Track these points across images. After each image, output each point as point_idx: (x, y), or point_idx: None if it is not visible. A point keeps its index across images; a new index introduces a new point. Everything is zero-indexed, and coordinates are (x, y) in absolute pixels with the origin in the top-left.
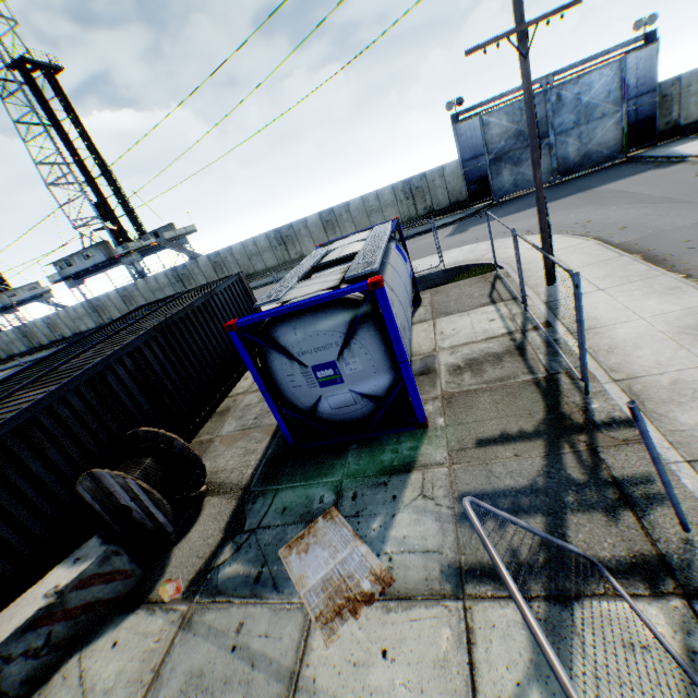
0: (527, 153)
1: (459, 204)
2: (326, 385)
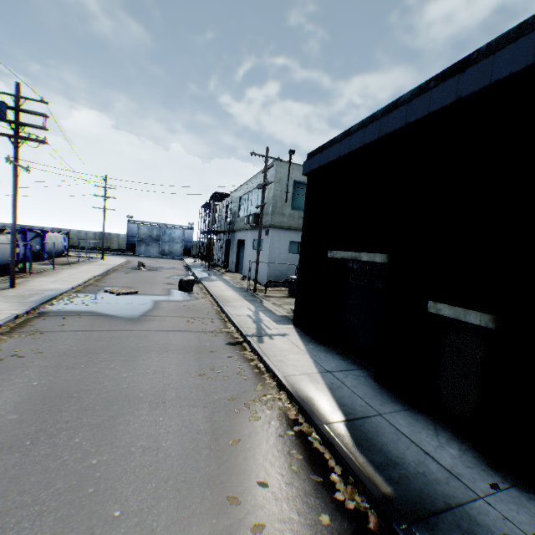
0: (152, 243)
1: (122, 250)
2: None
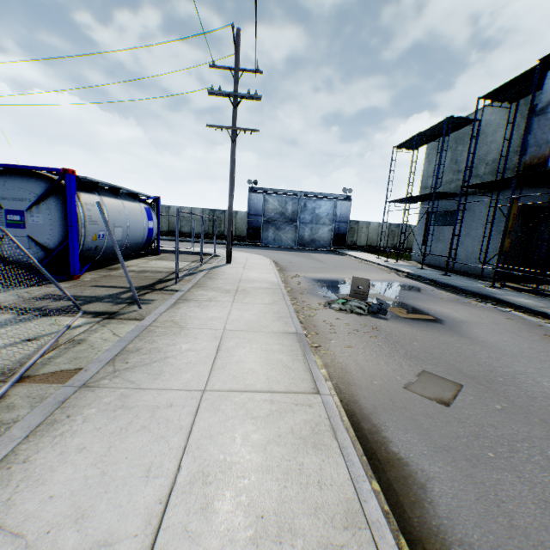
0: (284, 225)
1: (241, 238)
2: (13, 227)
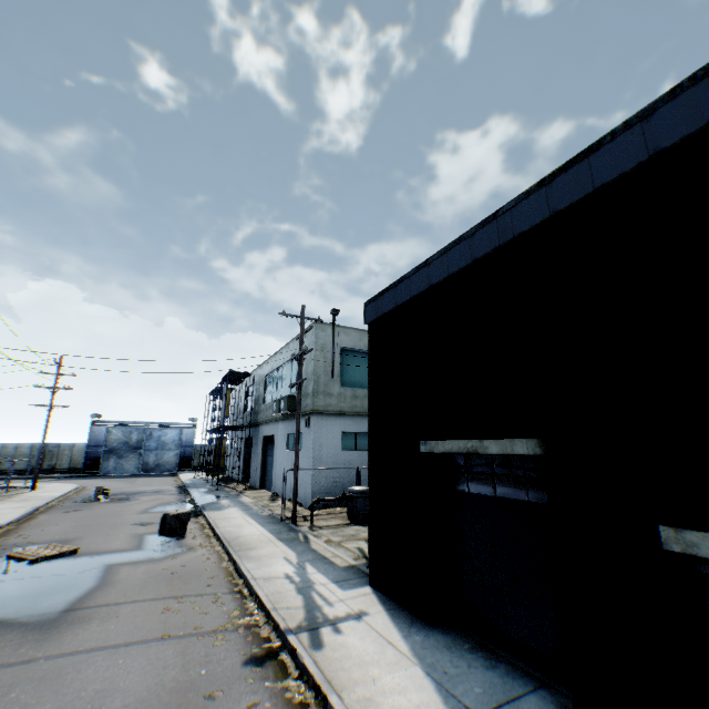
0: (129, 453)
1: (77, 469)
2: None
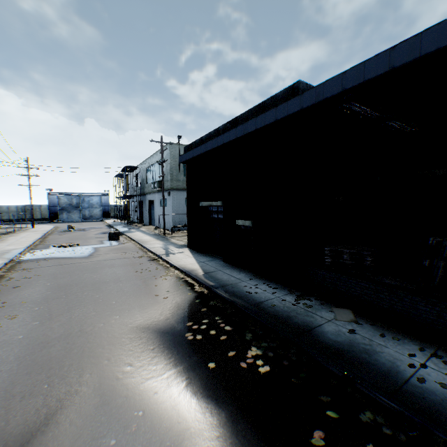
0: (73, 210)
1: (46, 219)
2: None
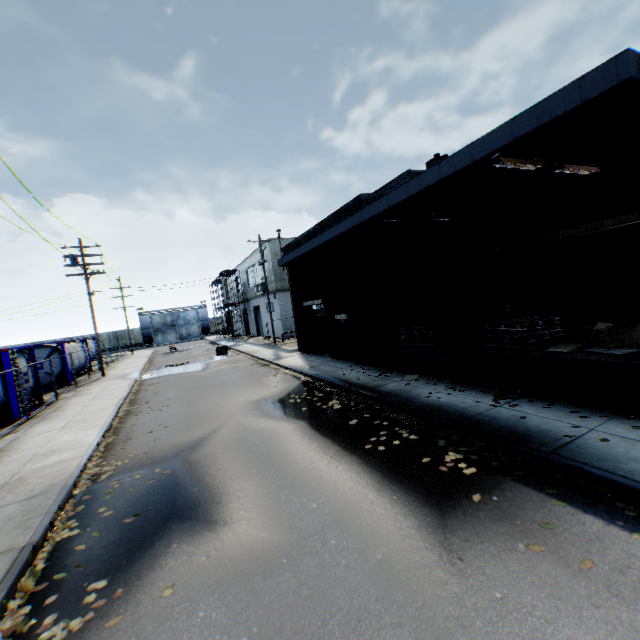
0: (168, 330)
1: (140, 344)
2: None
